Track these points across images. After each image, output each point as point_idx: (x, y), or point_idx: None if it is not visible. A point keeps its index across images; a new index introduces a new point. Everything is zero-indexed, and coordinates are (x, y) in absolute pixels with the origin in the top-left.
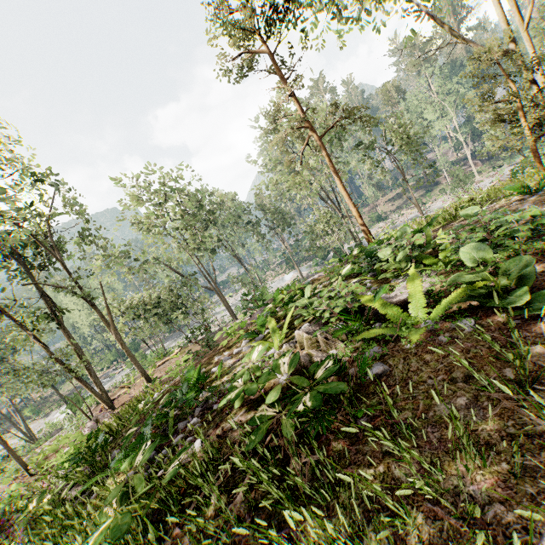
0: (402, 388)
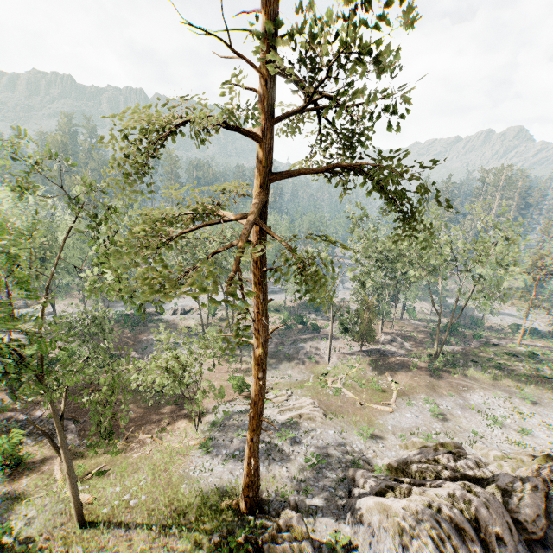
0: (548, 380)
